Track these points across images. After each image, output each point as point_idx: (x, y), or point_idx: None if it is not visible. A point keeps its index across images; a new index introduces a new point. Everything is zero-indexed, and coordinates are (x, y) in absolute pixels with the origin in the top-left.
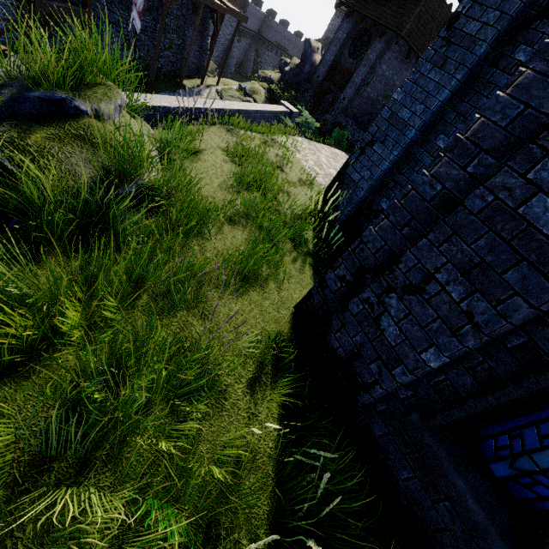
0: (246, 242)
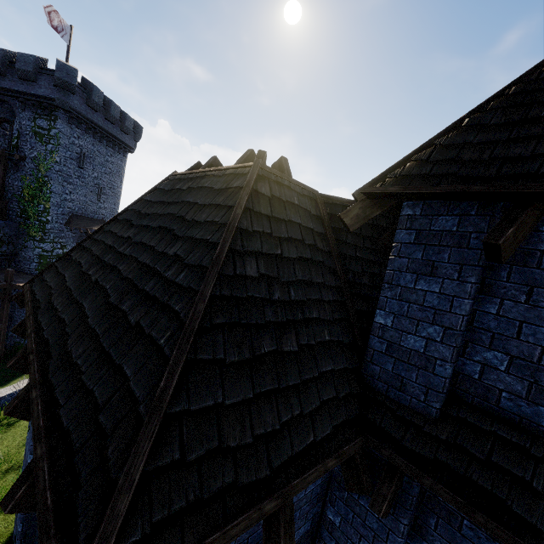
0: (14, 480)
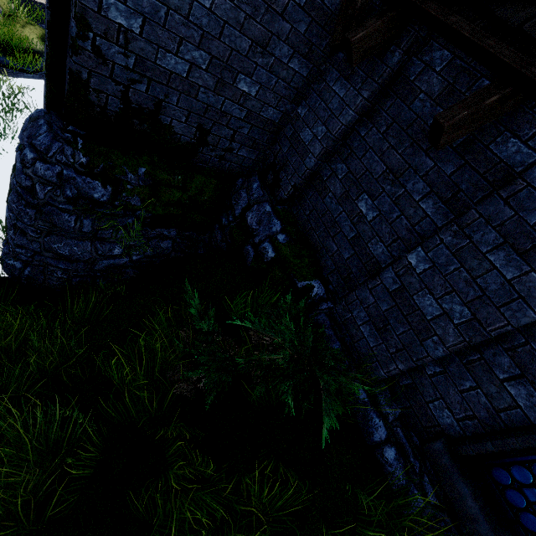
0: None
